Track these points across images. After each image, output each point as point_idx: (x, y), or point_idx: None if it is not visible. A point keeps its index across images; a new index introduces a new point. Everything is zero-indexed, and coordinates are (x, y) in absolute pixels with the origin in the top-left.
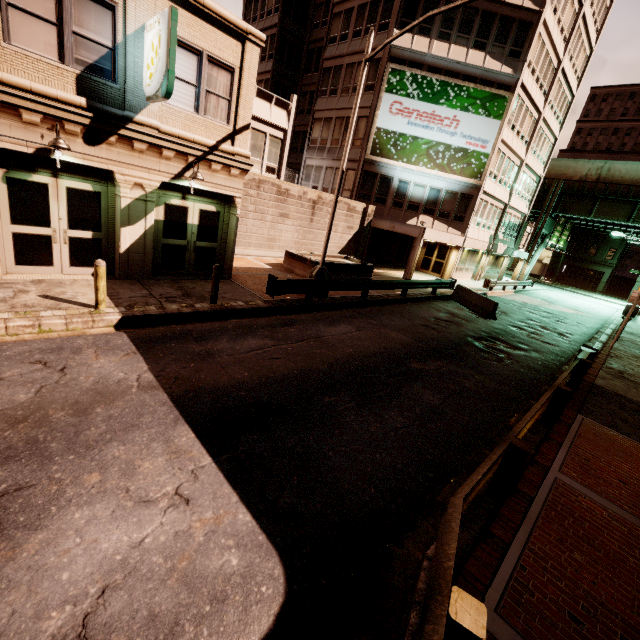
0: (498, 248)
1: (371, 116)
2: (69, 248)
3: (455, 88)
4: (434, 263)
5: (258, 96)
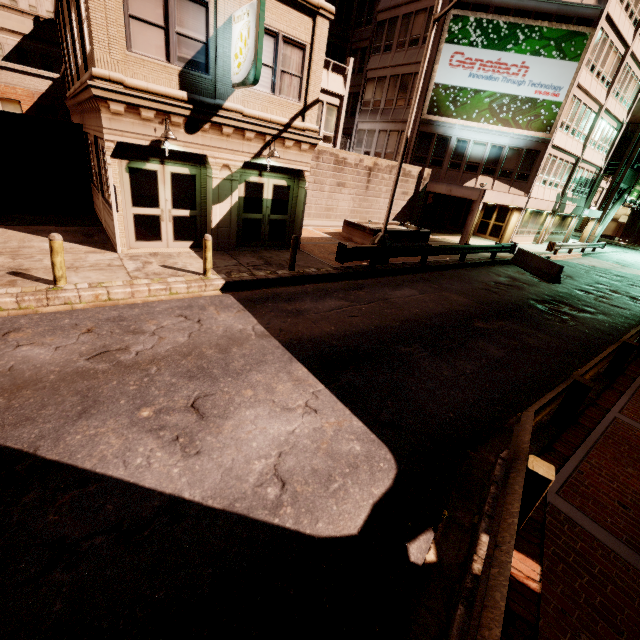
0: (566, 207)
1: (429, 71)
2: (173, 225)
3: (525, 30)
4: (492, 227)
5: None
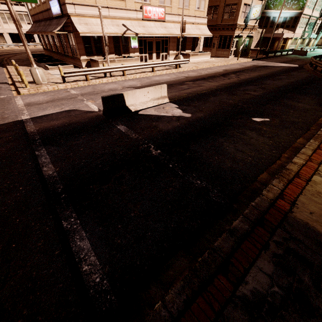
0: (305, 35)
1: None
2: (233, 52)
3: None
4: (281, 46)
5: None
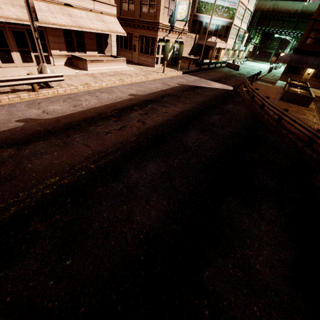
0: (235, 47)
1: None
2: (160, 60)
3: None
4: (215, 56)
5: None
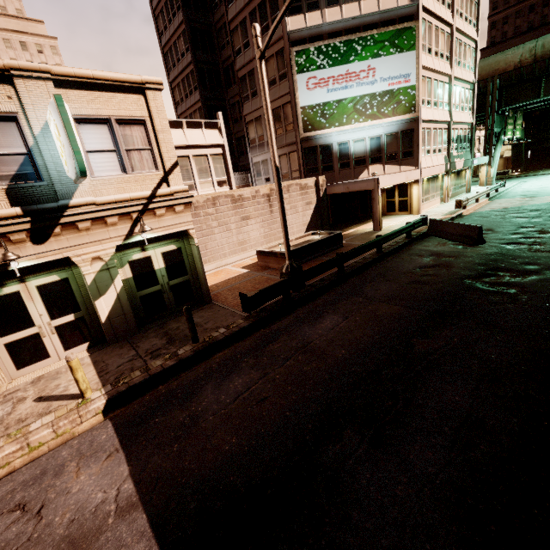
0: (456, 165)
1: (292, 100)
2: (58, 336)
3: (360, 41)
4: (398, 203)
5: (188, 127)
